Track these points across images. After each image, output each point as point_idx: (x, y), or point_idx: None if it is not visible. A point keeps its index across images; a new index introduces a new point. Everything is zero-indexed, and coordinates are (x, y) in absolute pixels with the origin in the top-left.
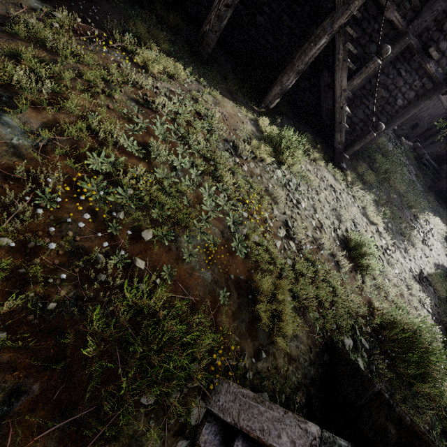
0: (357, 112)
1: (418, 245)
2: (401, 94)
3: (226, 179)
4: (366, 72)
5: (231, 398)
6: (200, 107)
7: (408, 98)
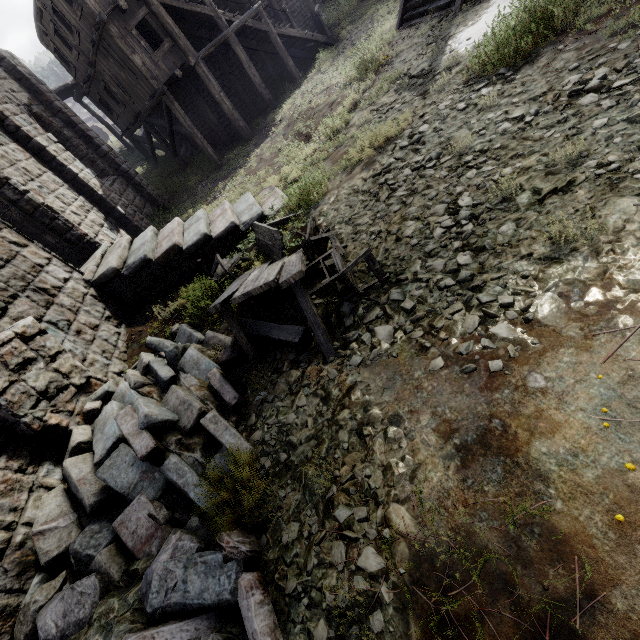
0: None
1: None
2: (297, 4)
3: (339, 61)
4: (292, 19)
5: (397, 24)
6: (307, 86)
7: None
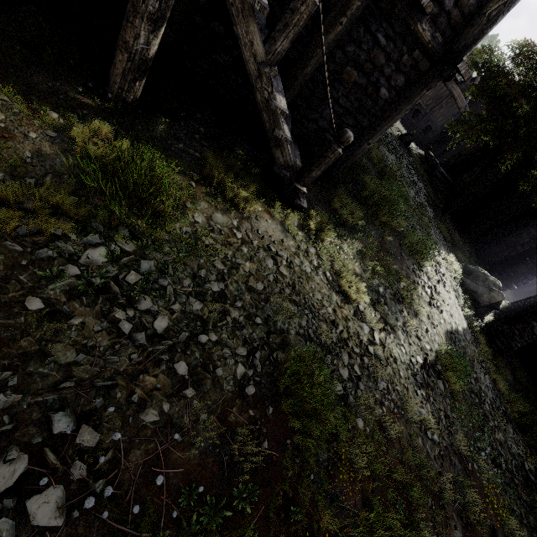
0: (323, 110)
1: (422, 313)
2: (384, 79)
3: None
4: (295, 23)
5: None
6: None
7: (397, 86)
